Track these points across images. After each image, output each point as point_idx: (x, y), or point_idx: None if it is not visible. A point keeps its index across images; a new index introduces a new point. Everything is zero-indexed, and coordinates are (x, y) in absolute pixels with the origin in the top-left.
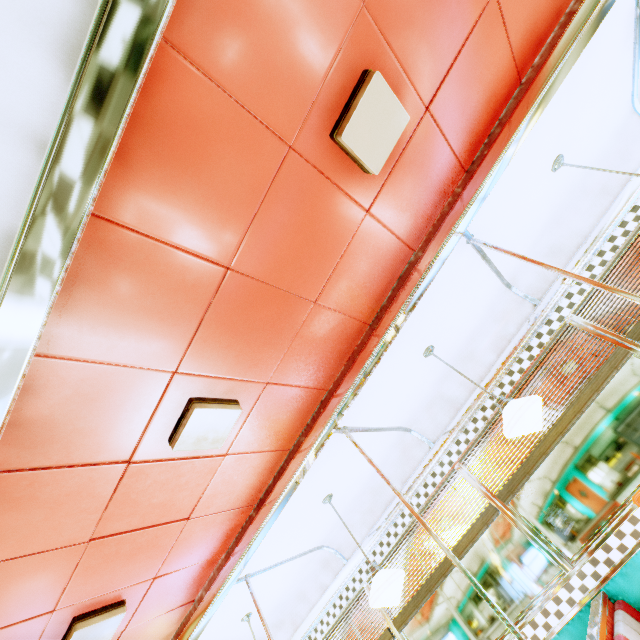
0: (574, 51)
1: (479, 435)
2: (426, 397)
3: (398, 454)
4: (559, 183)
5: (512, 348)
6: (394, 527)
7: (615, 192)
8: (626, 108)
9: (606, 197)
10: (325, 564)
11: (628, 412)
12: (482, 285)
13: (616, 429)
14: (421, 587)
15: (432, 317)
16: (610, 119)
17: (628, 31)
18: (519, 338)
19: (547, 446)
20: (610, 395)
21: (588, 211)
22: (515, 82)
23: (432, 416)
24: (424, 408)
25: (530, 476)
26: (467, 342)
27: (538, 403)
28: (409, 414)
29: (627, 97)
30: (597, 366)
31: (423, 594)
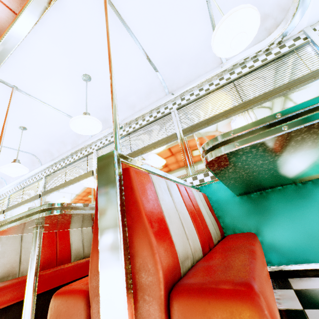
0: (27, 14)
1: (52, 172)
2: (42, 147)
3: (30, 162)
4: (100, 89)
5: (74, 149)
6: (22, 184)
7: (136, 111)
8: (151, 72)
9: (132, 111)
10: (1, 182)
11: (80, 192)
12: (54, 115)
13: (74, 195)
14: (15, 205)
15: (11, 114)
16: (136, 72)
17: (117, 25)
18: (78, 147)
19: (59, 188)
20: (82, 184)
21: (124, 112)
22: (11, 13)
23: (45, 156)
24: (42, 151)
25: (50, 193)
26: (61, 136)
27: (14, 168)
28: (32, 149)
29: (148, 66)
30: (84, 172)
31: (14, 207)
